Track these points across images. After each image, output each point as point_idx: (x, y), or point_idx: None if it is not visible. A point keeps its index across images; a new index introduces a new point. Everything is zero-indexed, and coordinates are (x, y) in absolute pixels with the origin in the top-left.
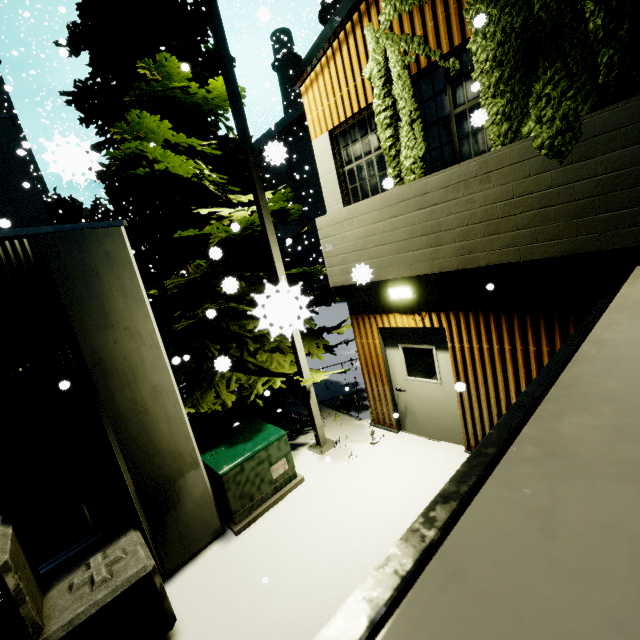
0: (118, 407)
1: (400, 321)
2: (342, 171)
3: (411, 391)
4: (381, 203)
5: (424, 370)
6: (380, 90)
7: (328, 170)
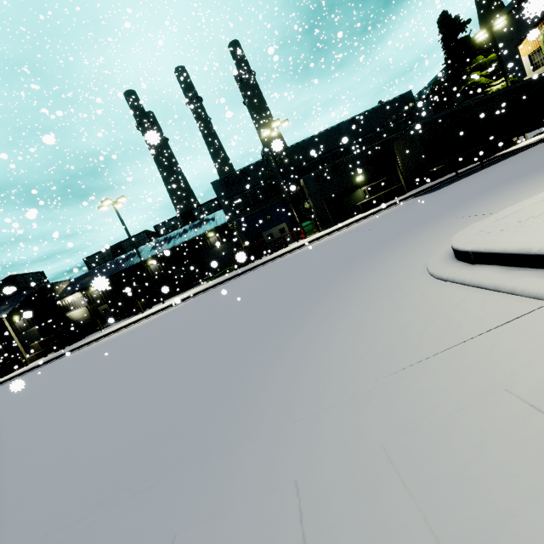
0: None
1: None
2: (532, 64)
3: None
4: (543, 68)
5: None
6: (542, 44)
7: (527, 65)
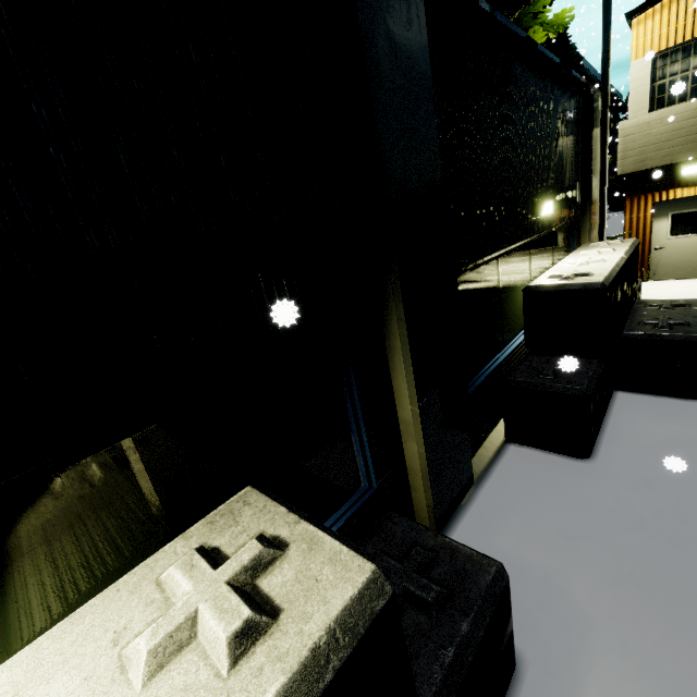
0: (592, 209)
1: (680, 193)
2: (652, 85)
3: (670, 247)
4: None
5: (688, 228)
6: None
7: (641, 84)
